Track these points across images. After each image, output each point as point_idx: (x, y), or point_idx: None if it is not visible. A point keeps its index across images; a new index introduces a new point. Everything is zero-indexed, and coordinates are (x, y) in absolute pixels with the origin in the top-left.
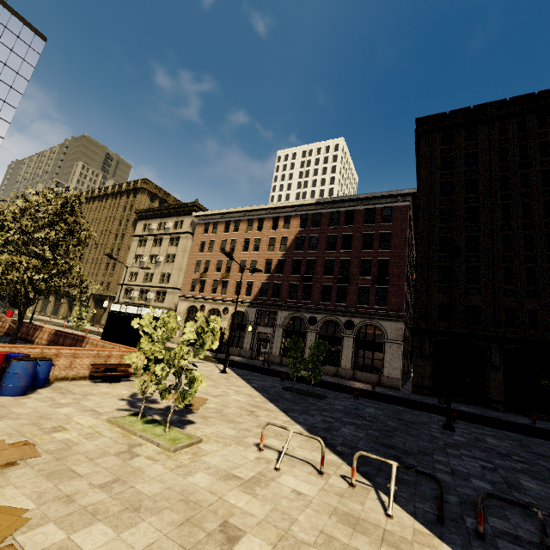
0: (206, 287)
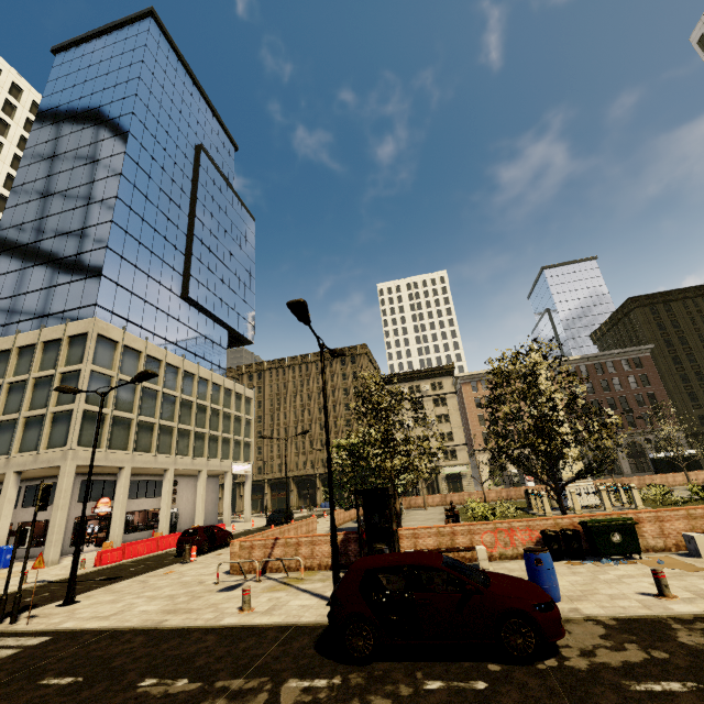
0: None
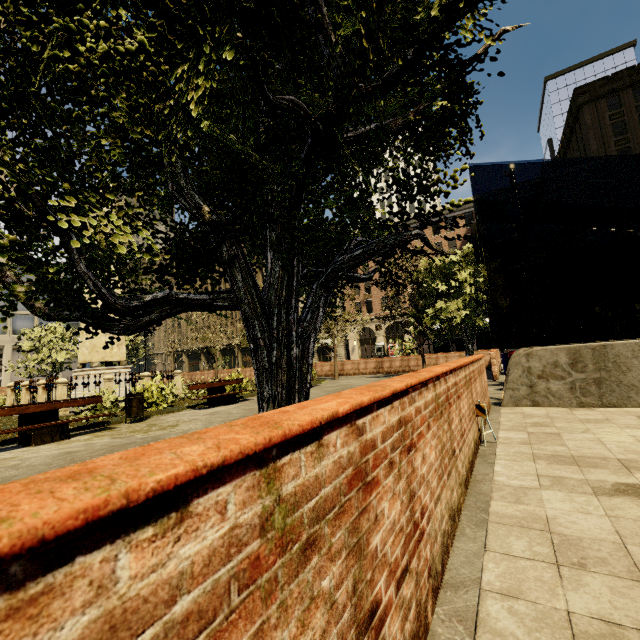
0: (375, 307)
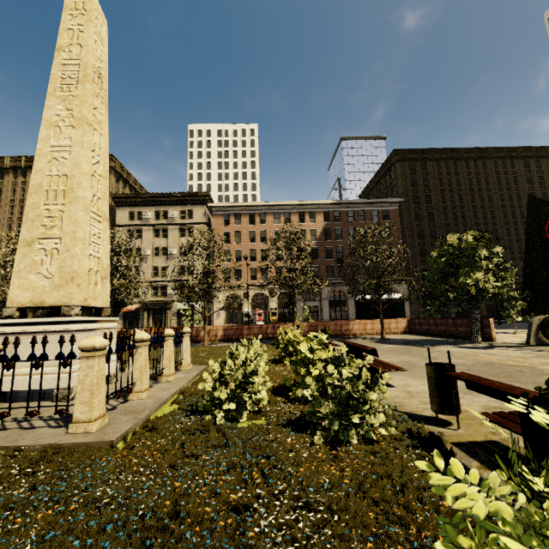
0: (244, 275)
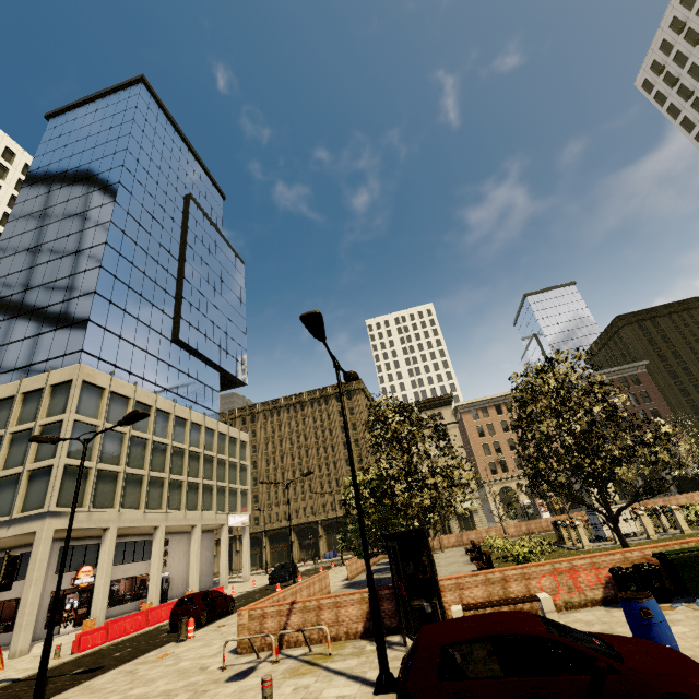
0: (510, 466)
